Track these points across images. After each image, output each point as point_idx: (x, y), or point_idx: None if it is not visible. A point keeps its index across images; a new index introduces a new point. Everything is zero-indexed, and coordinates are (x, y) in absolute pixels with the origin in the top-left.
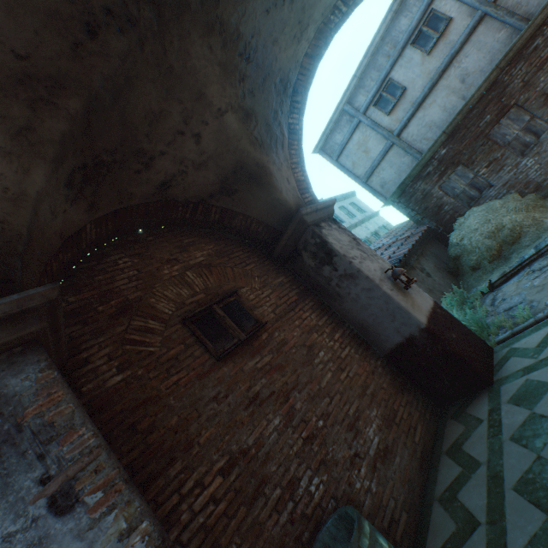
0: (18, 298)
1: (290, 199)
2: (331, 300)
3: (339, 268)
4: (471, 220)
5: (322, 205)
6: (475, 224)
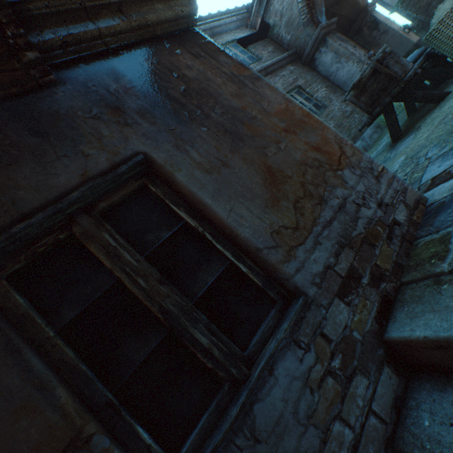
0: (334, 20)
1: (360, 2)
2: (374, 48)
3: (380, 30)
4: (447, 5)
5: (372, 3)
6: (449, 6)
